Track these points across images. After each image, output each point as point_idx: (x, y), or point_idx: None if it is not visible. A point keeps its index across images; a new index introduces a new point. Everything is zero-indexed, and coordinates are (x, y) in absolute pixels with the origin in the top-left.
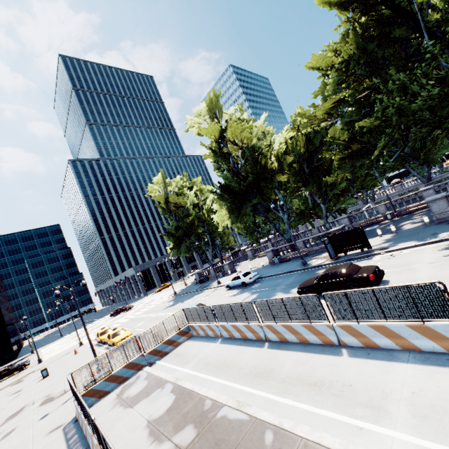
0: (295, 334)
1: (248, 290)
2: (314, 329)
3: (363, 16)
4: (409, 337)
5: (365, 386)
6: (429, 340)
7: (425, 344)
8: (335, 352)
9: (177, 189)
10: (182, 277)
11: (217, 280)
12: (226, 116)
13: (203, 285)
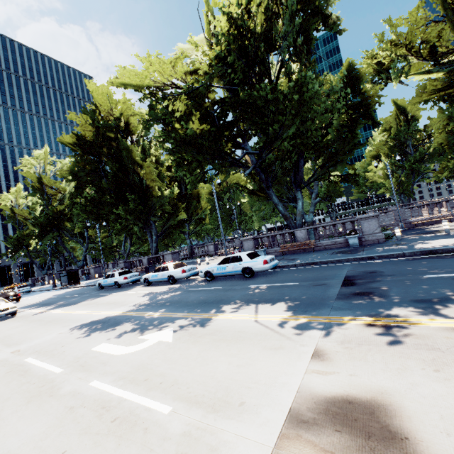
0: None
1: None
2: None
3: (85, 155)
4: None
5: None
6: None
7: None
8: None
9: (31, 203)
10: (22, 280)
11: None
12: (60, 165)
13: None
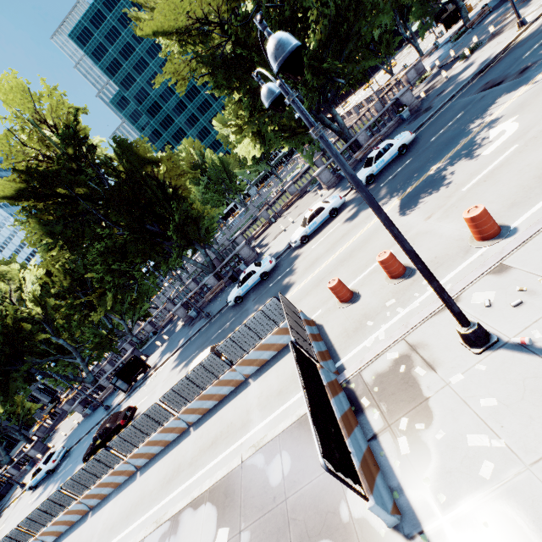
0: (64, 524)
1: (54, 477)
2: (72, 511)
3: (38, 202)
4: (114, 480)
5: (87, 538)
6: (121, 476)
7: (121, 479)
8: (86, 519)
9: None
10: None
11: (19, 485)
12: None
13: (3, 503)
